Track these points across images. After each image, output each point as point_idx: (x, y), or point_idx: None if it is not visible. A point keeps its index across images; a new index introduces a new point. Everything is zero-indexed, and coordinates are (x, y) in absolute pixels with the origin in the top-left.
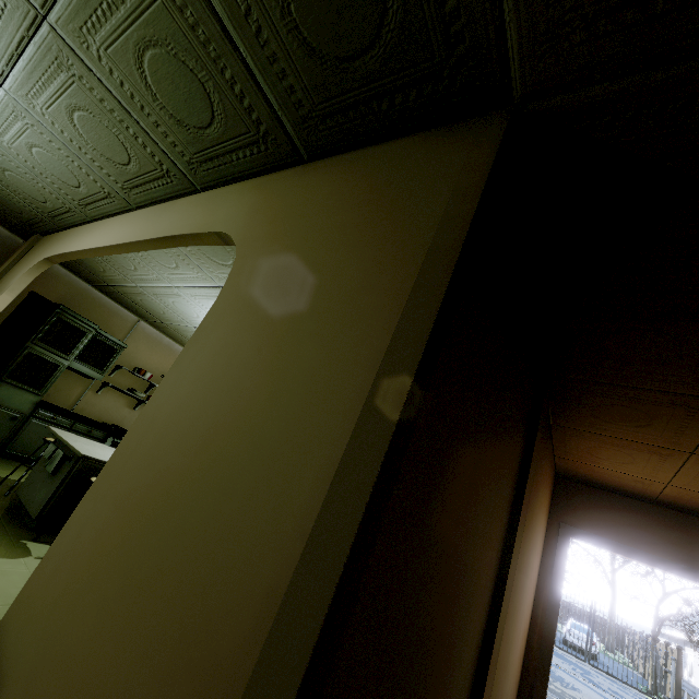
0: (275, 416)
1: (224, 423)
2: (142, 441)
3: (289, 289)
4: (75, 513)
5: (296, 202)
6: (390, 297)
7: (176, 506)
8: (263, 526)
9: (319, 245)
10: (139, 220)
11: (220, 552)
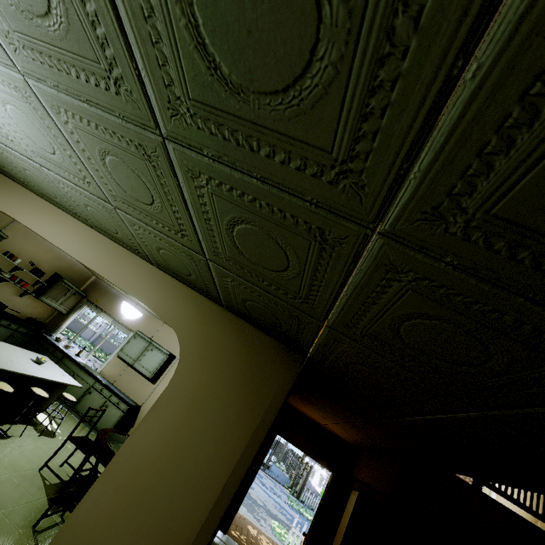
0: (195, 472)
1: (172, 466)
2: (129, 460)
3: (206, 404)
4: (93, 488)
5: (216, 339)
6: (244, 435)
7: (151, 499)
8: (188, 516)
9: (223, 383)
10: (100, 248)
11: (171, 522)
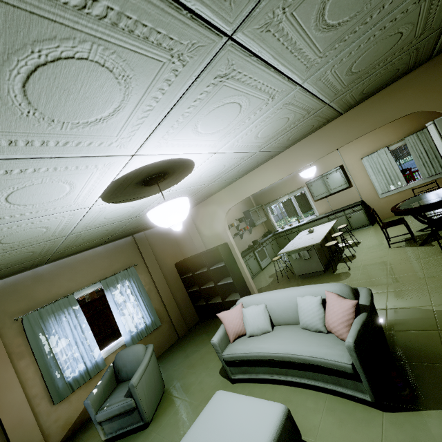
0: None
1: None
2: None
3: None
4: None
5: None
6: None
7: None
8: None
9: None
10: (300, 151)
11: None
